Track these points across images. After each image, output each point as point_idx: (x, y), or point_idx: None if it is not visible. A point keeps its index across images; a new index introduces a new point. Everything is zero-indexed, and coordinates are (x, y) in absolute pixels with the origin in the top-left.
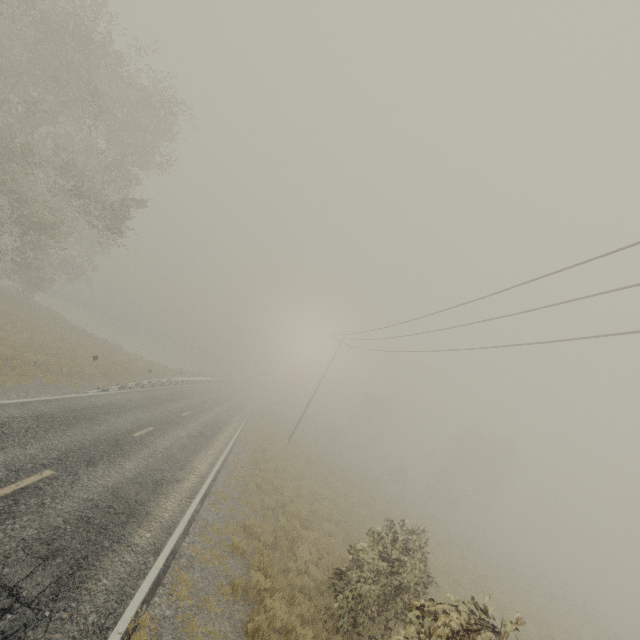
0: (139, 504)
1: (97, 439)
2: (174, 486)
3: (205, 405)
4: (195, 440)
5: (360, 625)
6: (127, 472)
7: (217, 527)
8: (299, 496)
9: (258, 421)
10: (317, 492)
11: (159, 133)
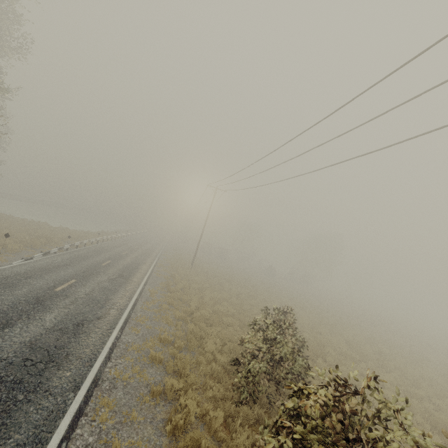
0: (59, 348)
1: (16, 302)
2: (95, 323)
3: (123, 253)
4: (114, 281)
5: (259, 393)
6: (47, 323)
7: (136, 346)
8: (203, 304)
9: (167, 256)
10: (216, 297)
11: (1, 13)
